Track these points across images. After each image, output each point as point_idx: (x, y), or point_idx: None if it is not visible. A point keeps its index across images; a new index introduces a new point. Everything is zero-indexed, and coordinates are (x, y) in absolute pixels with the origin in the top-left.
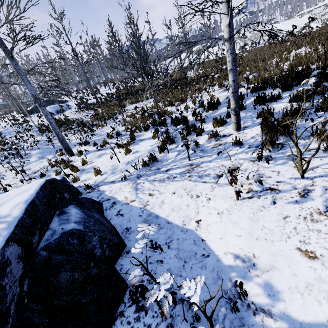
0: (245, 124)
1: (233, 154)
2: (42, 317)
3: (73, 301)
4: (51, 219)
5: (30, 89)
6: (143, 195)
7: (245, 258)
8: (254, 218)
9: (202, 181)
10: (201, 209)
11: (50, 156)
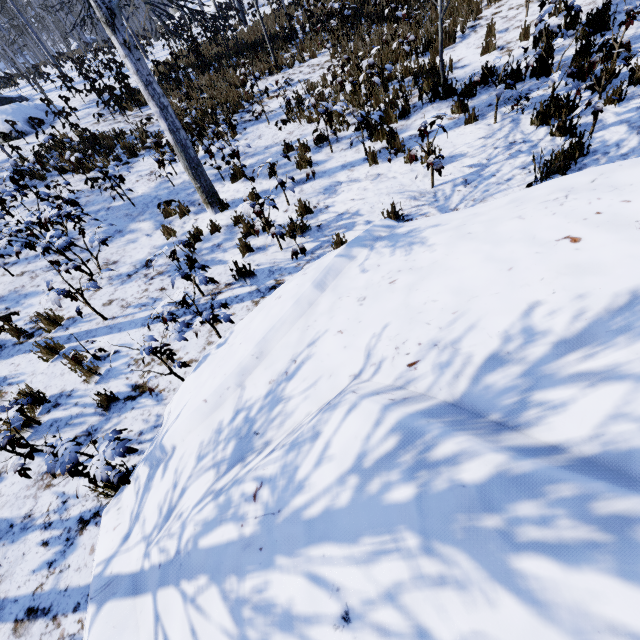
0: None
1: None
2: None
3: None
4: None
5: None
6: None
7: None
8: None
9: None
10: None
11: (141, 223)
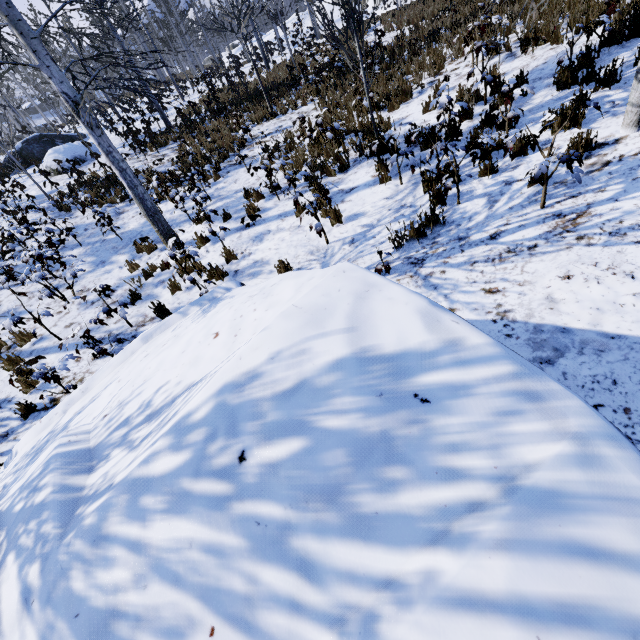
0: None
1: None
2: None
3: None
4: None
5: (59, 81)
6: (468, 296)
7: None
8: None
9: (632, 240)
10: None
11: (120, 256)
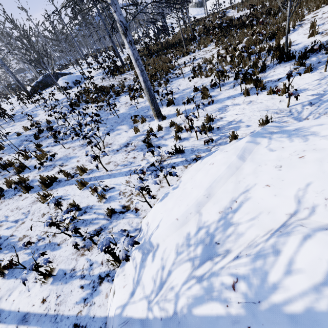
0: None
1: None
2: None
3: None
4: None
5: (119, 13)
6: None
7: None
8: None
9: None
10: None
11: (122, 126)
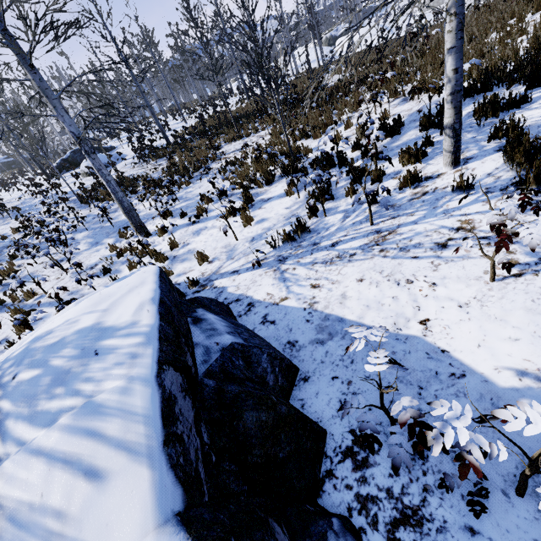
0: (465, 154)
1: (459, 205)
2: (239, 483)
3: (268, 457)
4: (189, 330)
5: (69, 124)
6: (300, 288)
7: (540, 375)
8: (538, 308)
9: (410, 256)
10: (423, 302)
11: (109, 239)
